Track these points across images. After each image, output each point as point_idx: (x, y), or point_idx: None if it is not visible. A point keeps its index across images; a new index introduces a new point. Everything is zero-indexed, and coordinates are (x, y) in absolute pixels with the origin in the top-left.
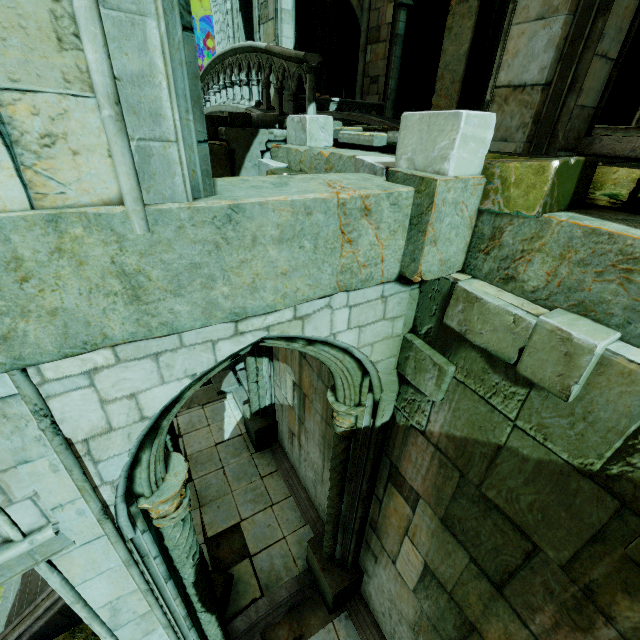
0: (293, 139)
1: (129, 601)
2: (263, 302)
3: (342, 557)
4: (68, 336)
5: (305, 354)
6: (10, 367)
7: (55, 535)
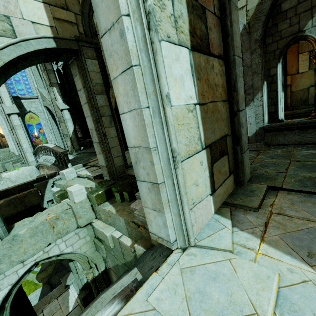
0: (63, 178)
1: None
2: (30, 254)
3: None
4: None
5: None
6: None
7: None
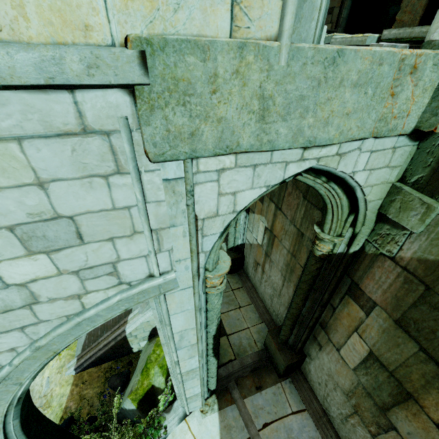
0: None
1: (189, 334)
2: (327, 135)
3: (293, 344)
4: (221, 140)
5: (281, 207)
6: (188, 156)
7: (175, 277)
